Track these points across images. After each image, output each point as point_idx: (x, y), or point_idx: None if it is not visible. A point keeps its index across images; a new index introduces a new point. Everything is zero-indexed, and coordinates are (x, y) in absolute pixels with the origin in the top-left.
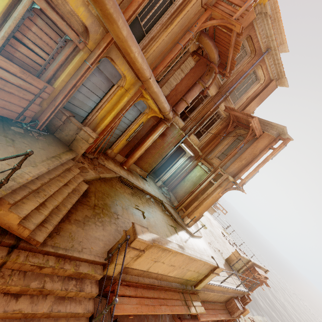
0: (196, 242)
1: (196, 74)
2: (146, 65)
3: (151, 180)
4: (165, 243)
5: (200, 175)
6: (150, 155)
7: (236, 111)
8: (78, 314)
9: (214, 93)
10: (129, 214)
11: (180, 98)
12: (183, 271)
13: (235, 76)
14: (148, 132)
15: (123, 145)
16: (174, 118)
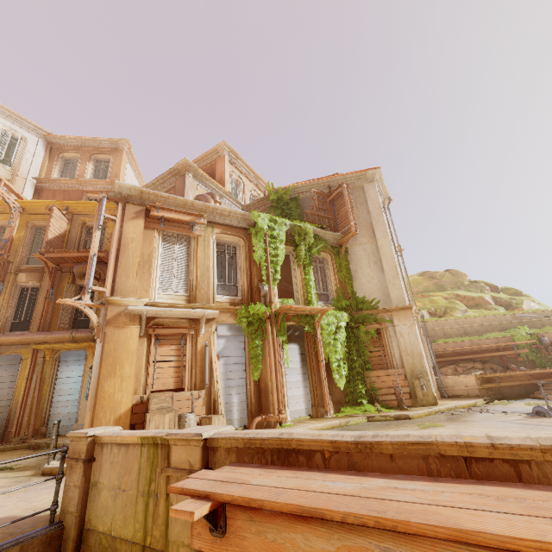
0: (30, 480)
1: None
2: None
3: None
4: None
5: None
6: None
7: None
8: None
9: None
10: None
11: None
12: None
13: None
14: None
15: None
16: None
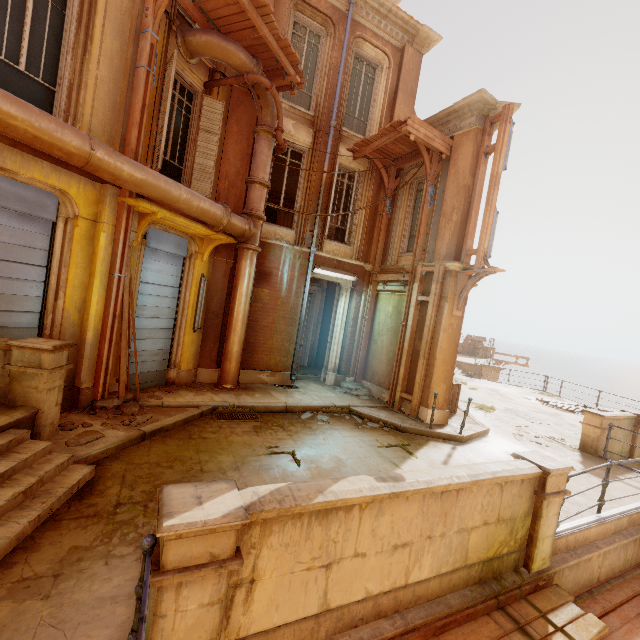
0: (479, 448)
1: (244, 124)
2: (47, 119)
3: (311, 382)
4: (314, 491)
5: (396, 307)
6: (267, 331)
7: (373, 142)
8: None
9: (308, 140)
10: (247, 477)
11: (246, 187)
12: (451, 543)
13: (326, 85)
14: (230, 288)
15: (195, 344)
16: (257, 228)
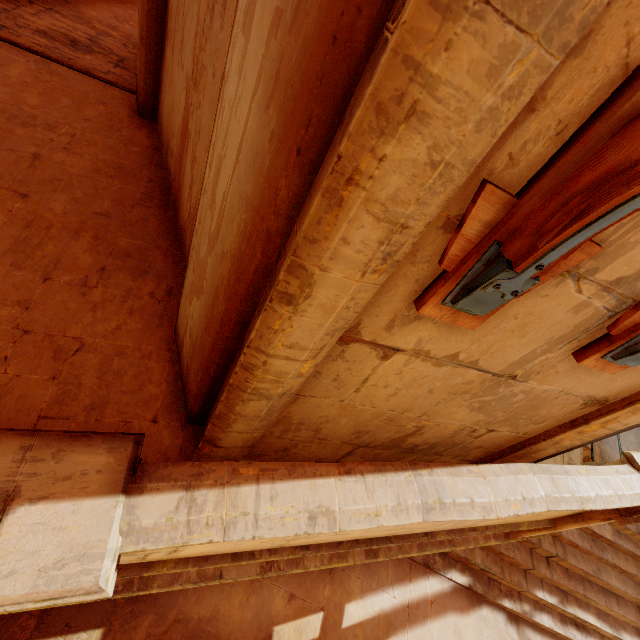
0: None
1: None
2: None
3: None
4: None
5: None
6: None
7: None
8: (638, 557)
9: None
10: None
11: None
12: None
13: None
14: None
15: None
16: None
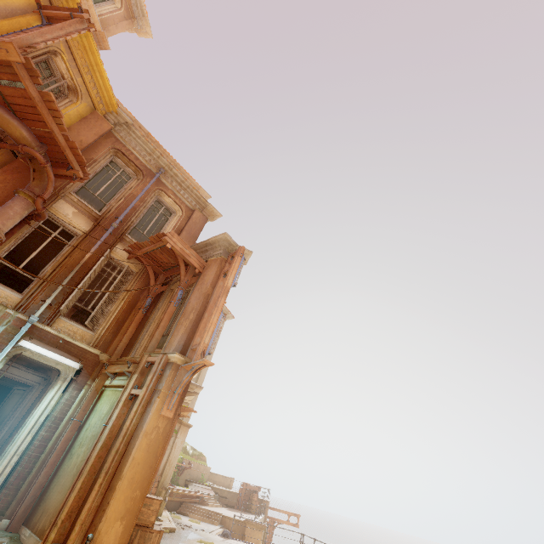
0: None
1: (12, 186)
2: None
3: None
4: None
5: (113, 405)
6: None
7: (145, 247)
8: None
9: (85, 228)
10: None
11: None
12: None
13: (121, 202)
14: None
15: None
16: None
